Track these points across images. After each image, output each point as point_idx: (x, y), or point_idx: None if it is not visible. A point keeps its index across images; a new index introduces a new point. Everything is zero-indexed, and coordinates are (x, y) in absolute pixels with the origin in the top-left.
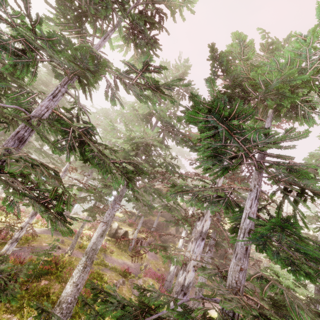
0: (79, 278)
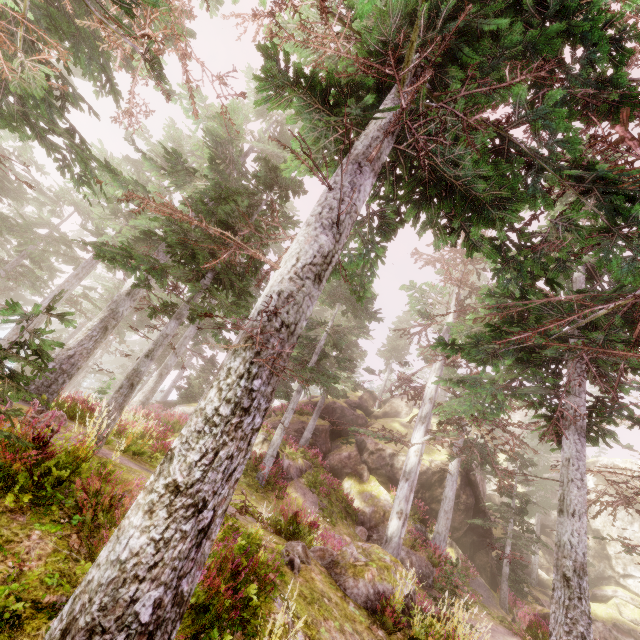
0: (212, 466)
